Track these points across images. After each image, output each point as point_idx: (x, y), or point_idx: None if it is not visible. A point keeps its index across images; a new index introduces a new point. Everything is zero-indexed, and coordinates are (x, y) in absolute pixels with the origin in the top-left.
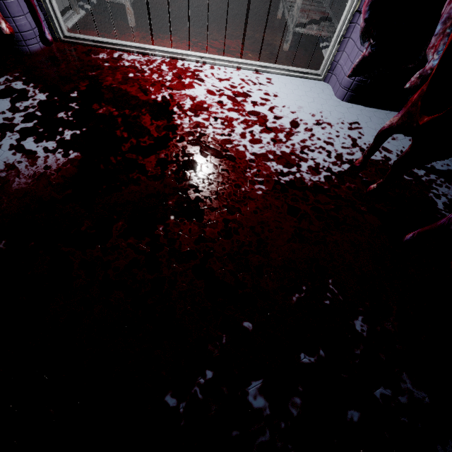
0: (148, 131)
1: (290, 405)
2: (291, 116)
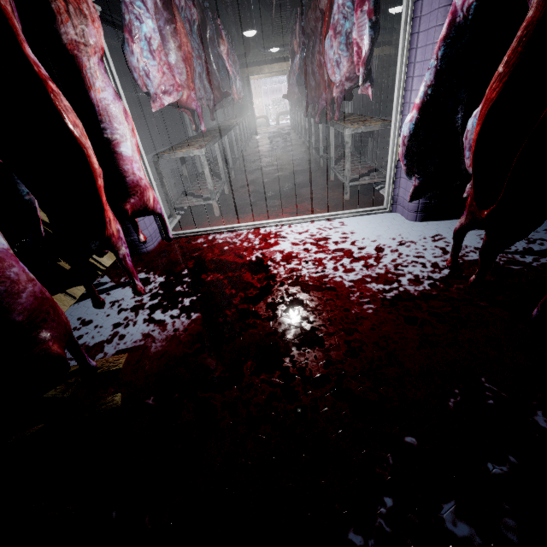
0: (252, 284)
1: (503, 528)
2: (373, 244)
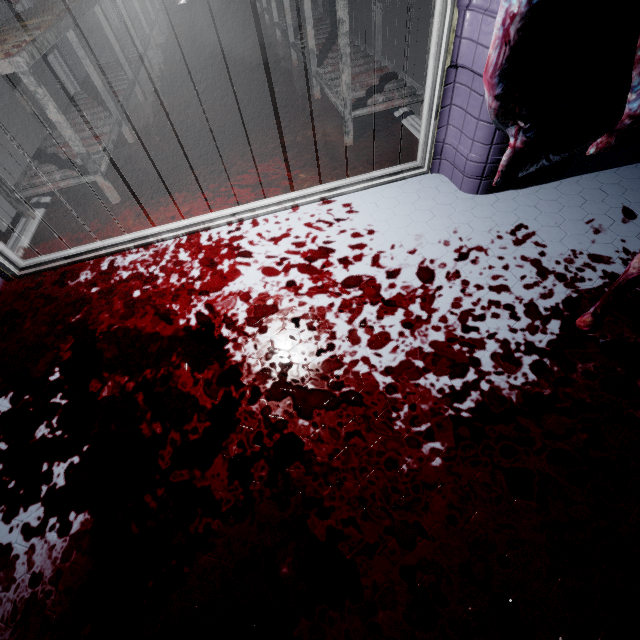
0: (194, 402)
1: None
2: (413, 261)
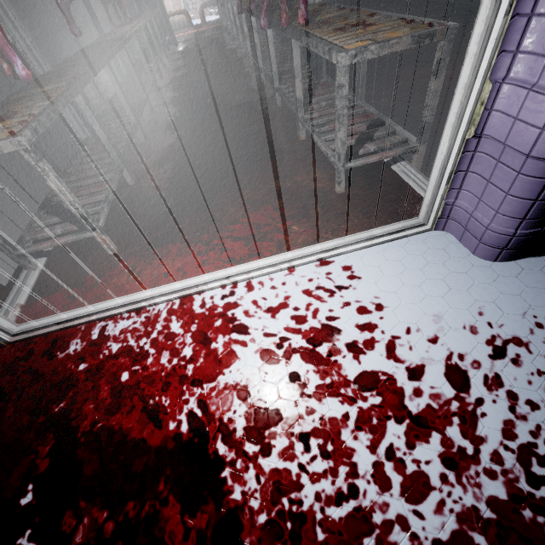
0: None
1: None
2: (437, 355)
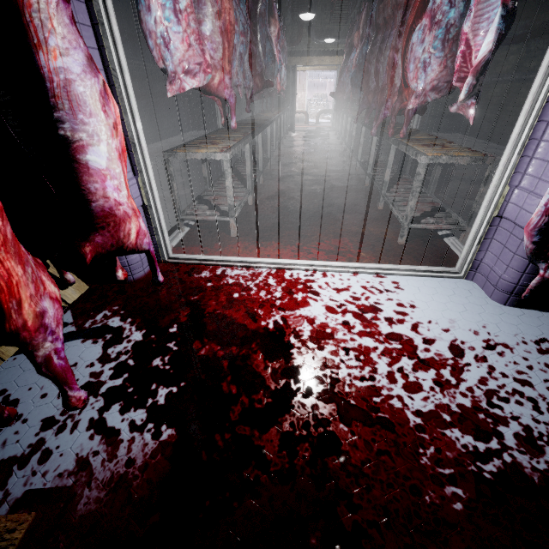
0: (263, 380)
1: None
2: (446, 337)
